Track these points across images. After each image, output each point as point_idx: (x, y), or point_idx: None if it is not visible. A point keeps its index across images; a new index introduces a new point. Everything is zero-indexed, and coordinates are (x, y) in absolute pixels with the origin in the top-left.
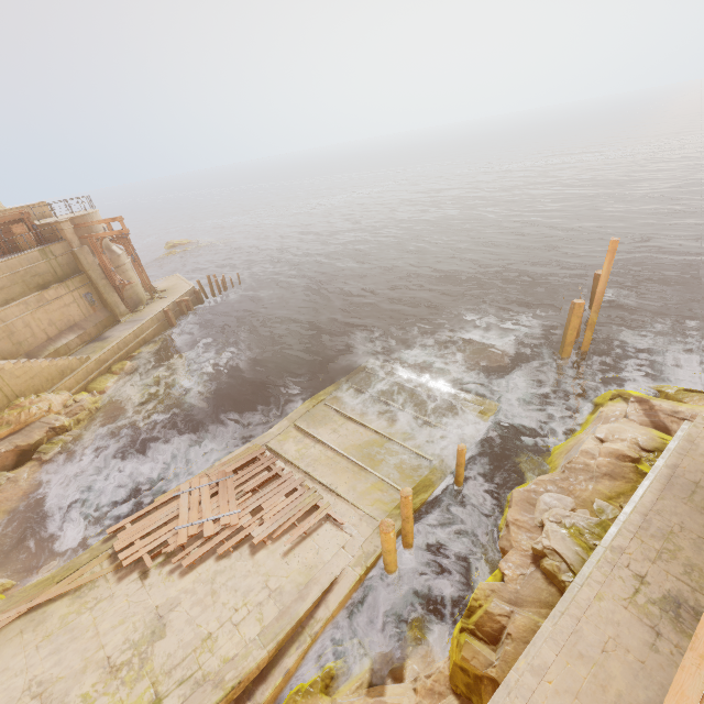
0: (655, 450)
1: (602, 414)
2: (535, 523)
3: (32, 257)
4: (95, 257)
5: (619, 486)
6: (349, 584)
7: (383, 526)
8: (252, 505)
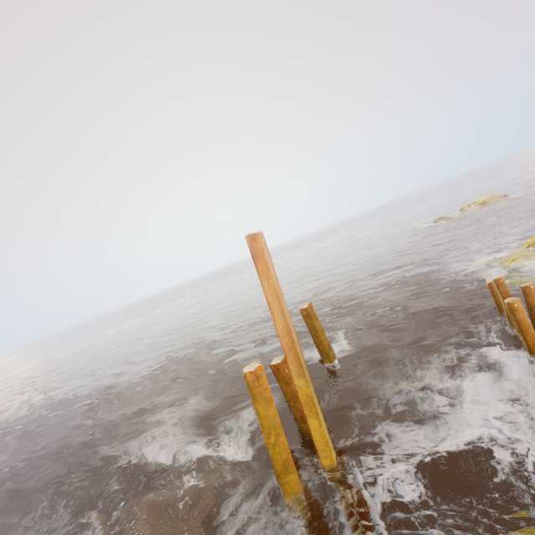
0: None
1: None
2: None
3: None
4: None
5: None
6: None
7: None
8: None
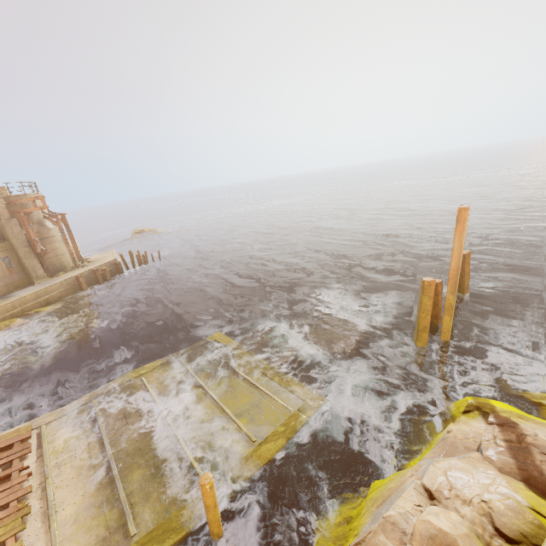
0: (521, 540)
1: (448, 435)
2: None
3: None
4: (23, 229)
5: None
6: None
7: None
8: None
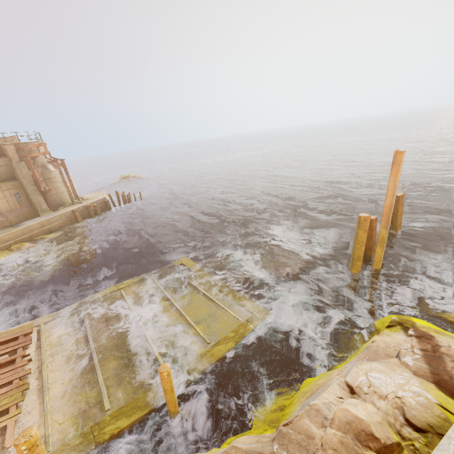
0: (427, 430)
1: (372, 344)
2: None
3: None
4: (30, 171)
5: None
6: None
7: None
8: None
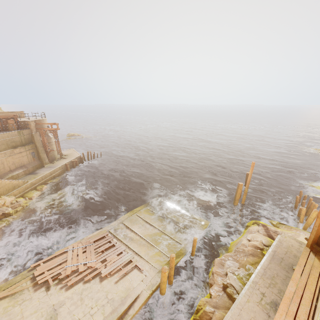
0: (268, 246)
1: (249, 229)
2: (224, 273)
3: (14, 134)
4: (40, 137)
5: (256, 259)
6: (144, 298)
7: (163, 269)
8: (102, 258)
